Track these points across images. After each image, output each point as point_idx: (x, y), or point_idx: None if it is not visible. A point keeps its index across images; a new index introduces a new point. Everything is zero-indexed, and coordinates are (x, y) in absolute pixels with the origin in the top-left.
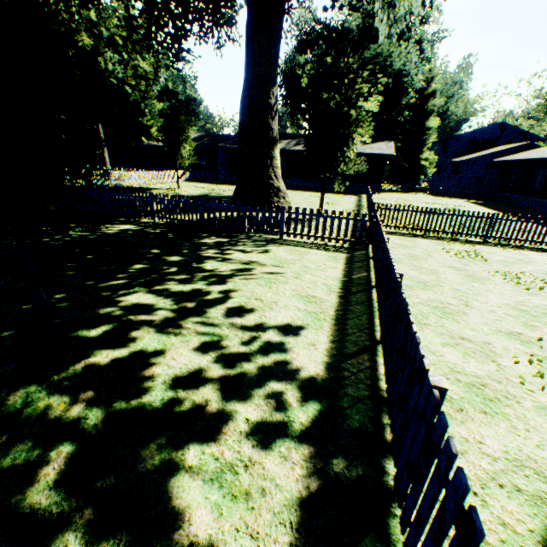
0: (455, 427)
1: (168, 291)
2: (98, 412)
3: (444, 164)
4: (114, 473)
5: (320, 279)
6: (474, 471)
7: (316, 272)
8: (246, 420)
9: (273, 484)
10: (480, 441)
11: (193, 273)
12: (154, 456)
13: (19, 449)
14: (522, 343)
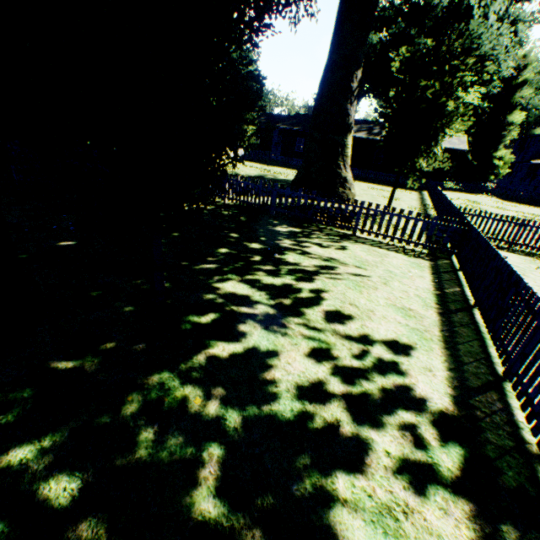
0: None
1: (260, 282)
2: (234, 414)
3: (517, 165)
4: (269, 491)
5: (410, 289)
6: None
7: (403, 279)
8: (386, 452)
9: None
10: None
11: (278, 265)
12: (303, 479)
13: (172, 442)
14: None
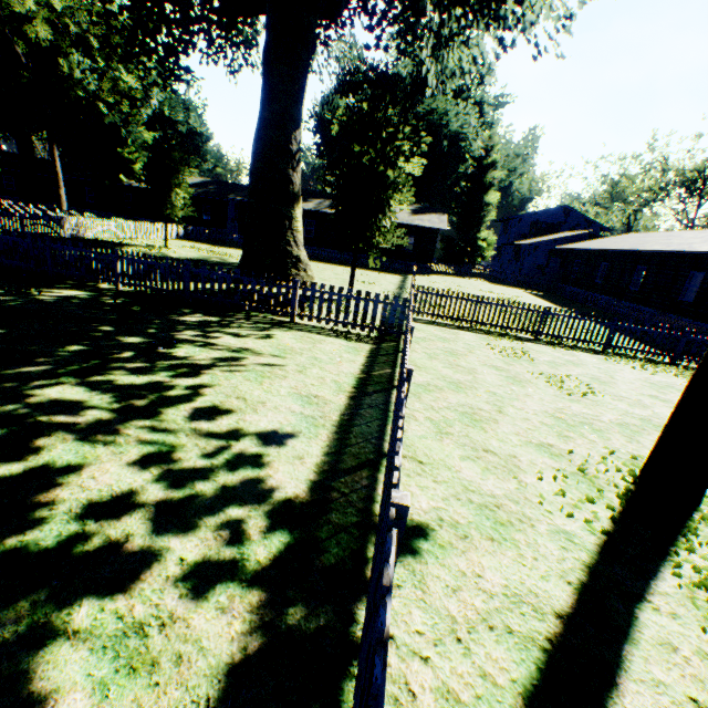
0: (453, 559)
1: (112, 383)
2: None
3: (504, 247)
4: None
5: (330, 375)
6: (465, 612)
7: (328, 365)
8: (180, 560)
9: (196, 647)
10: (480, 574)
11: (156, 361)
12: (21, 620)
13: None
14: (552, 456)
